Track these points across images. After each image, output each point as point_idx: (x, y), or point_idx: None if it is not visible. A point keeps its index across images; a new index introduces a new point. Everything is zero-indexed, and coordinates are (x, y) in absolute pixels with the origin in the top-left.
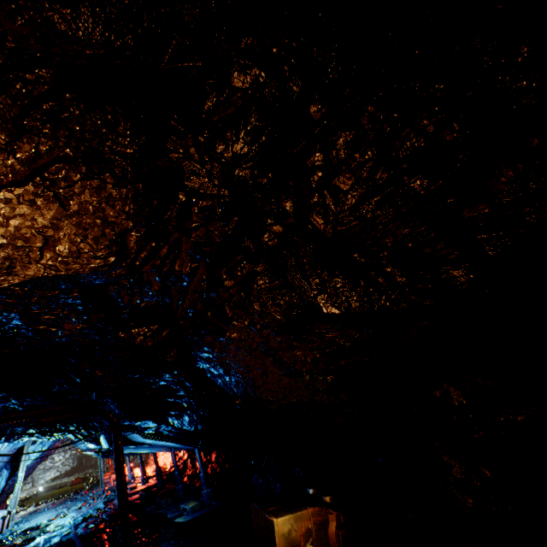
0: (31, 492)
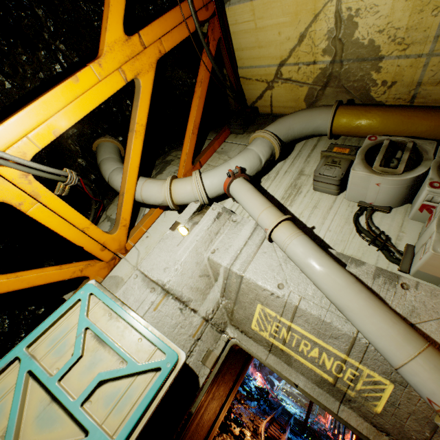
0: (288, 389)
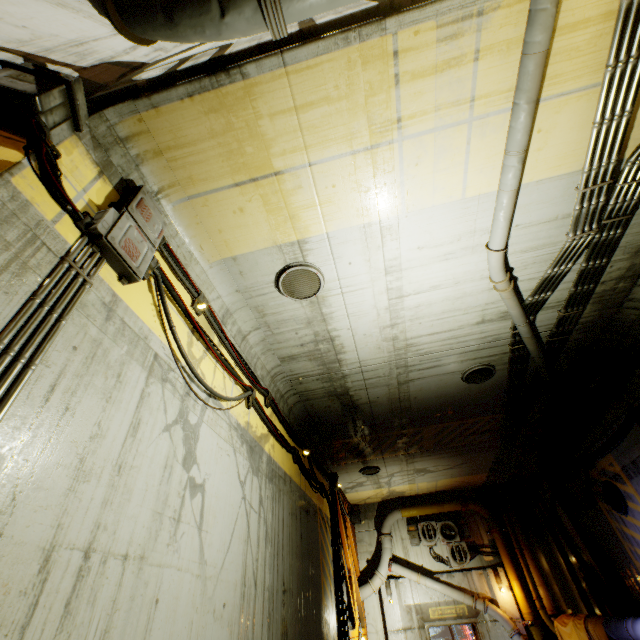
0: None
